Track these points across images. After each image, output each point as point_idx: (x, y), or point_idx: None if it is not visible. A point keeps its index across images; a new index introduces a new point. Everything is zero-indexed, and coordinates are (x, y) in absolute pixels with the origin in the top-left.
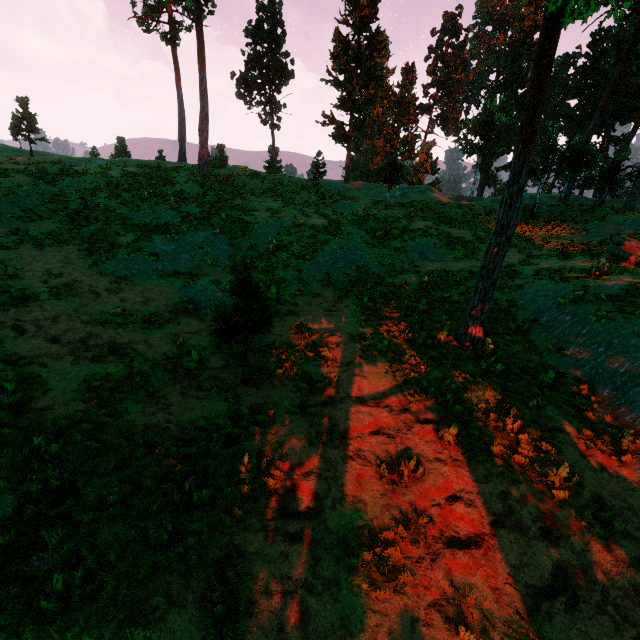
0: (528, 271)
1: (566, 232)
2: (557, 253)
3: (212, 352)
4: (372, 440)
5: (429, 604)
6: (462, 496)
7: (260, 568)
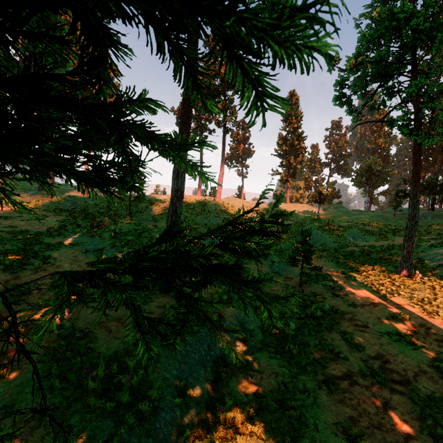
0: (425, 244)
1: (439, 227)
2: (438, 237)
3: (276, 274)
4: (375, 308)
5: (435, 353)
6: (432, 328)
7: (356, 336)
